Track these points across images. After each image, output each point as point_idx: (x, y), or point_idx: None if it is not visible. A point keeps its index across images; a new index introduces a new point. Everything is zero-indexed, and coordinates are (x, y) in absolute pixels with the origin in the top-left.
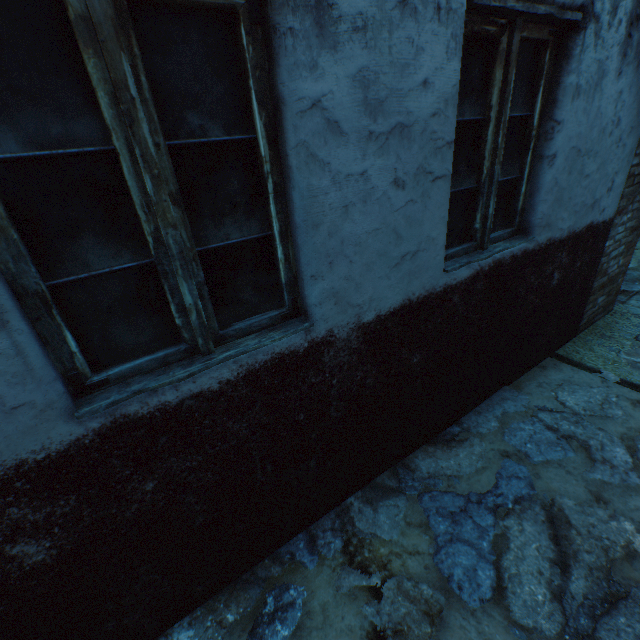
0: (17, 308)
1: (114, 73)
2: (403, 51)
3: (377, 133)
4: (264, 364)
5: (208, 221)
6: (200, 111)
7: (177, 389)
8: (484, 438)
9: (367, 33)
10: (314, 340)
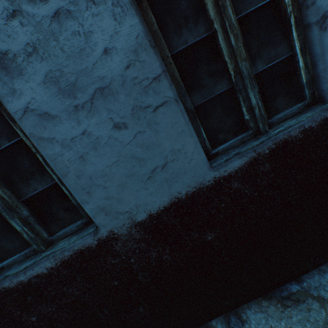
0: None
1: None
2: (74, 43)
3: (82, 104)
4: (71, 256)
5: (22, 185)
6: None
7: (25, 273)
8: (326, 304)
9: (39, 51)
10: (101, 238)
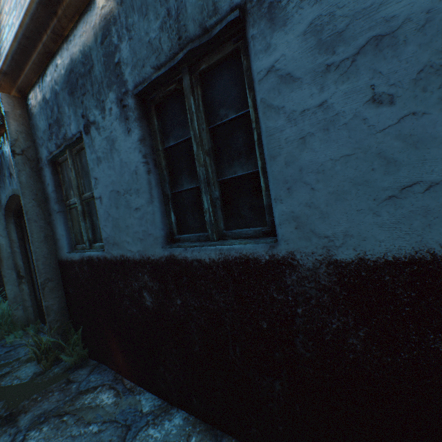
0: (159, 198)
1: (188, 105)
2: None
3: (338, 62)
4: (235, 259)
5: (226, 164)
6: (225, 107)
7: (192, 252)
8: None
9: None
10: (275, 256)
